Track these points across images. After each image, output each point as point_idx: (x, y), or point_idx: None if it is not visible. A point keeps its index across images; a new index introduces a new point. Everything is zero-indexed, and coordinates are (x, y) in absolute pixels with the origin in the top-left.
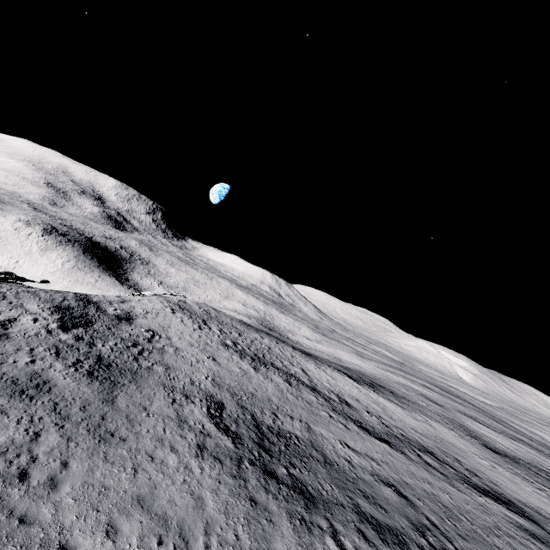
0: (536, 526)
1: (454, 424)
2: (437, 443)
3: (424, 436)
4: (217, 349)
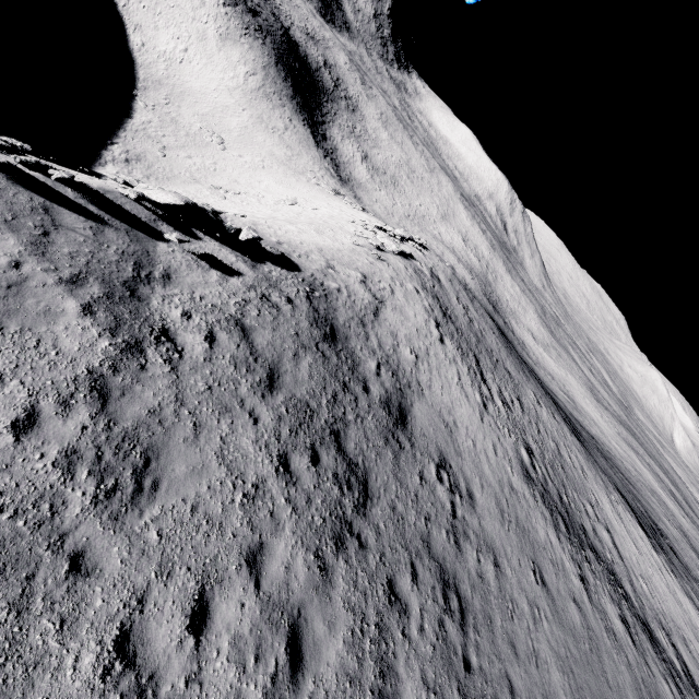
0: None
1: None
2: None
3: None
4: (527, 506)
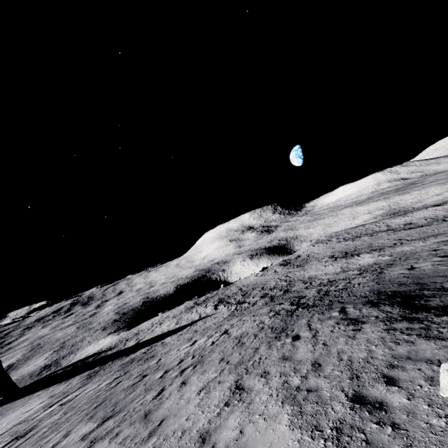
0: None
1: None
2: None
3: None
4: (334, 245)
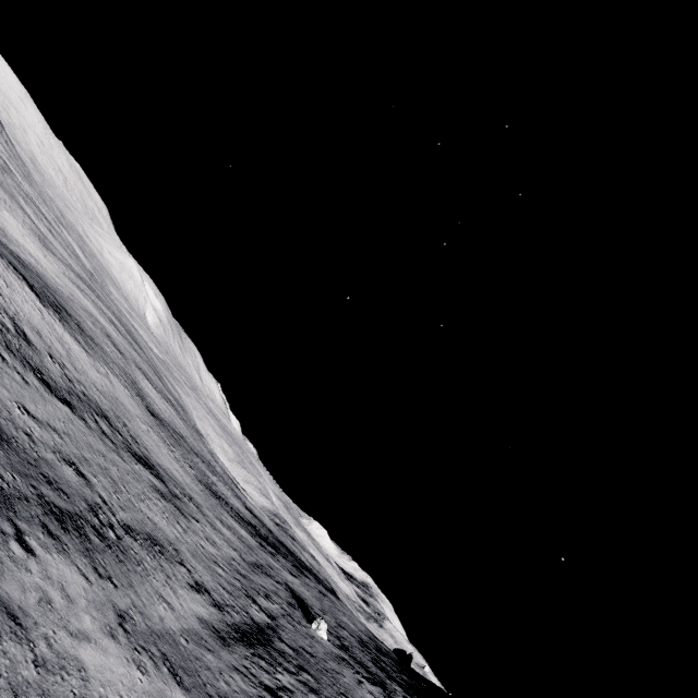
0: (164, 485)
1: (129, 381)
2: (114, 404)
3: (103, 396)
4: None
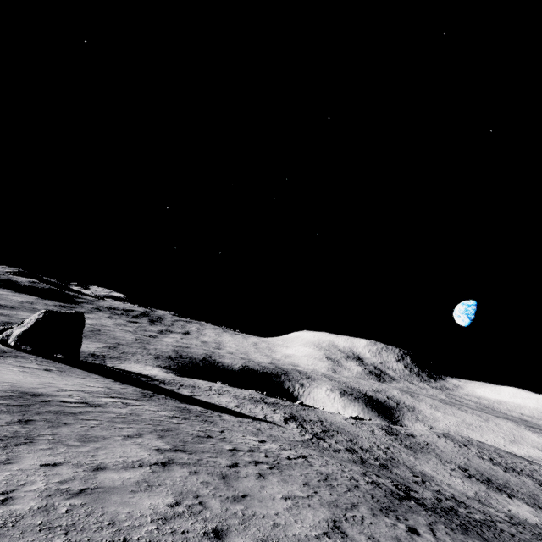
0: None
1: None
2: None
3: None
4: (472, 457)
